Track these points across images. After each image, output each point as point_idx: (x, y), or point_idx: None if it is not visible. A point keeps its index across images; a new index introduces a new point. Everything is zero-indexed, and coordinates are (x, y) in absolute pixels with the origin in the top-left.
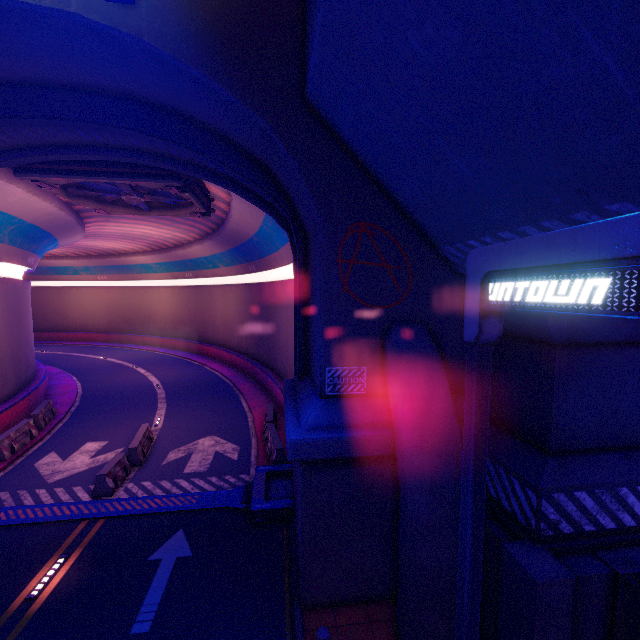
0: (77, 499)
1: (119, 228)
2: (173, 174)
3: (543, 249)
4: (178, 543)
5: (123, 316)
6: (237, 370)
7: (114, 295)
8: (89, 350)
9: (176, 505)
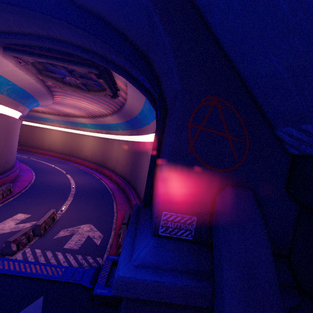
0: None
1: (72, 101)
2: (93, 65)
3: None
4: (35, 310)
5: (69, 147)
6: (117, 185)
7: (67, 136)
8: (48, 160)
9: (47, 274)
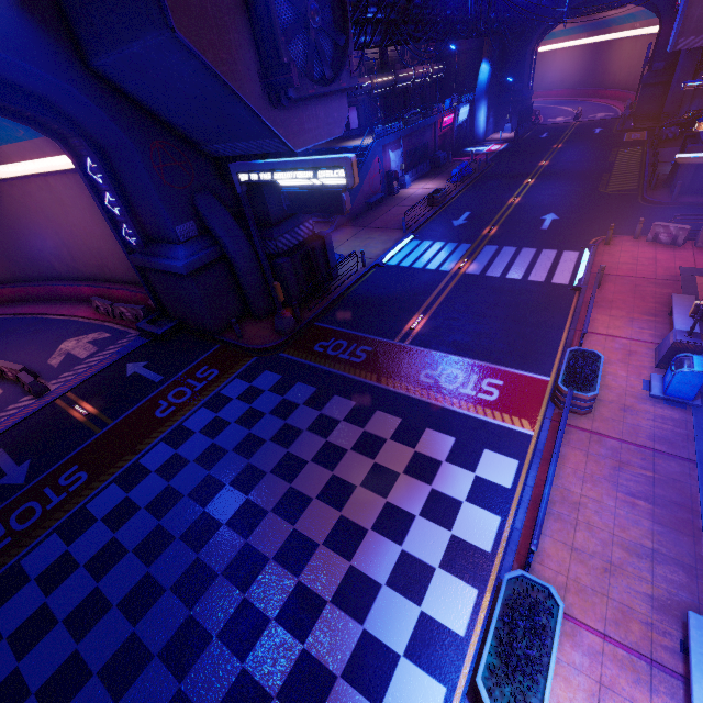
0: (25, 406)
1: None
2: None
3: (249, 167)
4: (135, 366)
5: None
6: None
7: None
8: None
9: (108, 363)
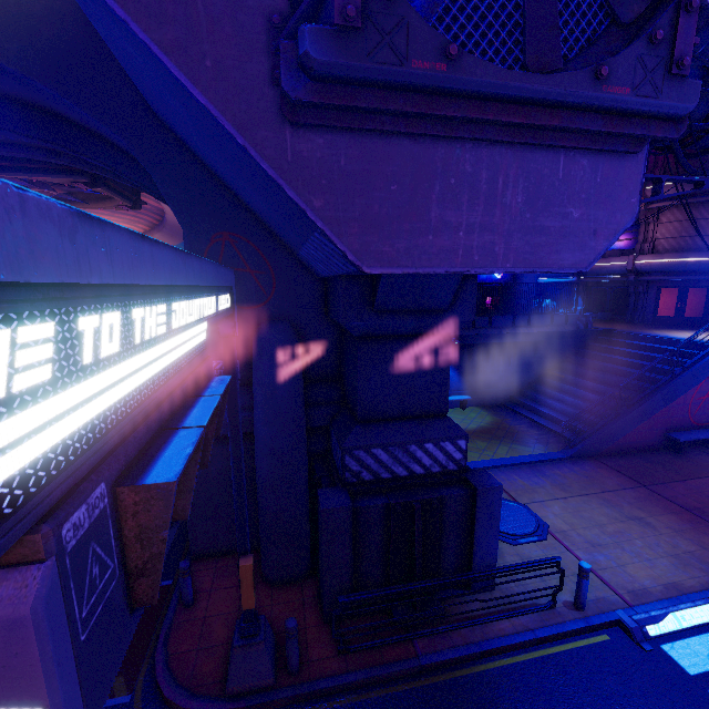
0: None
1: None
2: (76, 169)
3: None
4: None
5: None
6: None
7: None
8: None
9: None
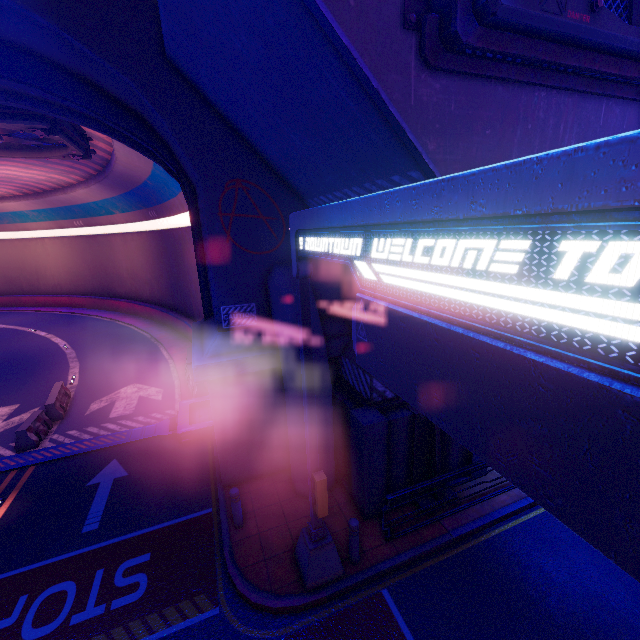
0: None
1: None
2: (34, 114)
3: (311, 218)
4: (113, 469)
5: (2, 275)
6: (153, 322)
7: None
8: None
9: (106, 443)
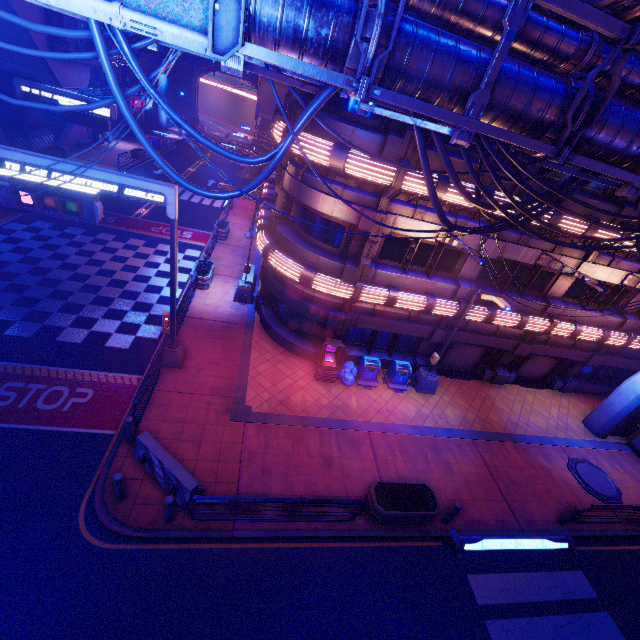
0: None
1: None
2: None
3: (34, 85)
4: None
5: None
6: None
7: None
8: None
9: None
